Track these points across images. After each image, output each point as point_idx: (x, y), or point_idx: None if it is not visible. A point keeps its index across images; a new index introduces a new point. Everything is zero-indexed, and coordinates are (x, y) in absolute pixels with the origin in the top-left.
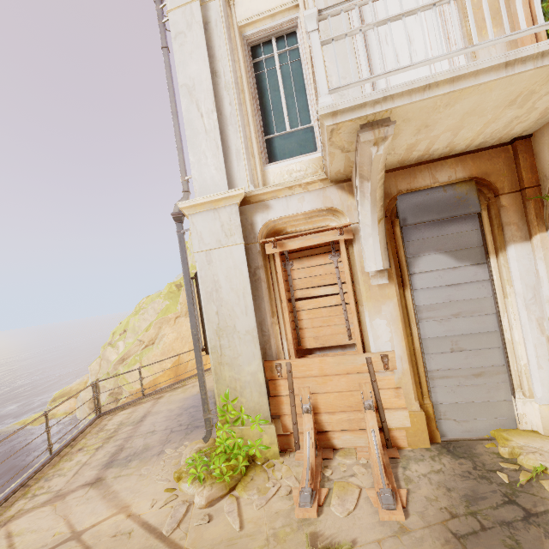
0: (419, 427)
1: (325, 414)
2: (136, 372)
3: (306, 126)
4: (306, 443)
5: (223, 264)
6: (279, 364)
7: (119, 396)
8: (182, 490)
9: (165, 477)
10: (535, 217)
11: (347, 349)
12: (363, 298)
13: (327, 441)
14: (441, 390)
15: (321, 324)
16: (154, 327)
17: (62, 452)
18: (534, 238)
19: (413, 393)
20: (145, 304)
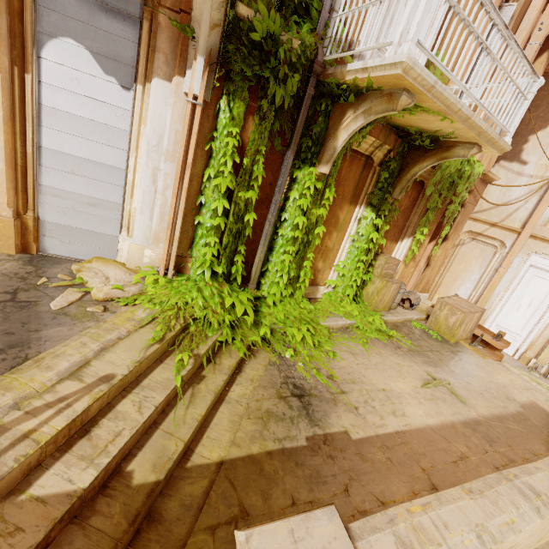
0: (5, 233)
1: None
2: None
3: None
4: None
5: None
6: None
7: None
8: None
9: None
10: (180, 54)
11: None
12: None
13: None
14: (51, 208)
15: None
16: None
17: None
18: (173, 80)
19: (7, 198)
20: None
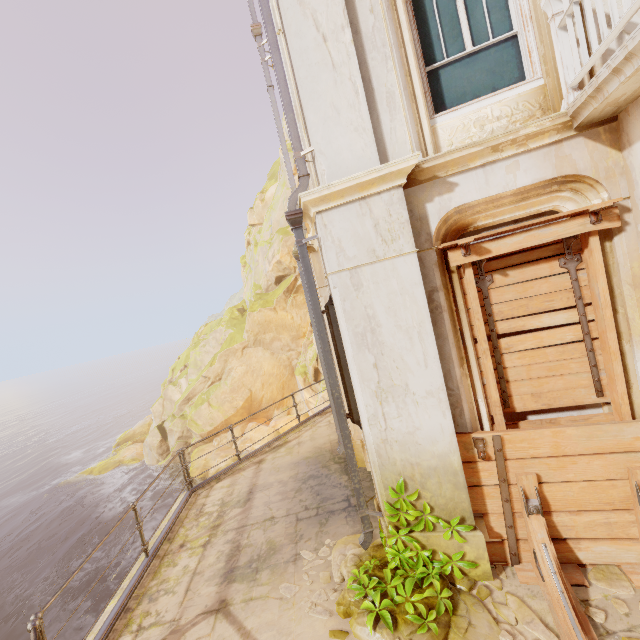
0: None
1: (563, 514)
2: (205, 413)
3: (504, 36)
4: (547, 565)
5: (381, 288)
6: (480, 440)
7: (189, 440)
8: (359, 637)
9: (321, 606)
10: None
11: (587, 410)
12: (633, 330)
13: (566, 553)
14: None
15: (544, 373)
16: (219, 360)
17: (159, 551)
18: None
19: None
20: (204, 334)
